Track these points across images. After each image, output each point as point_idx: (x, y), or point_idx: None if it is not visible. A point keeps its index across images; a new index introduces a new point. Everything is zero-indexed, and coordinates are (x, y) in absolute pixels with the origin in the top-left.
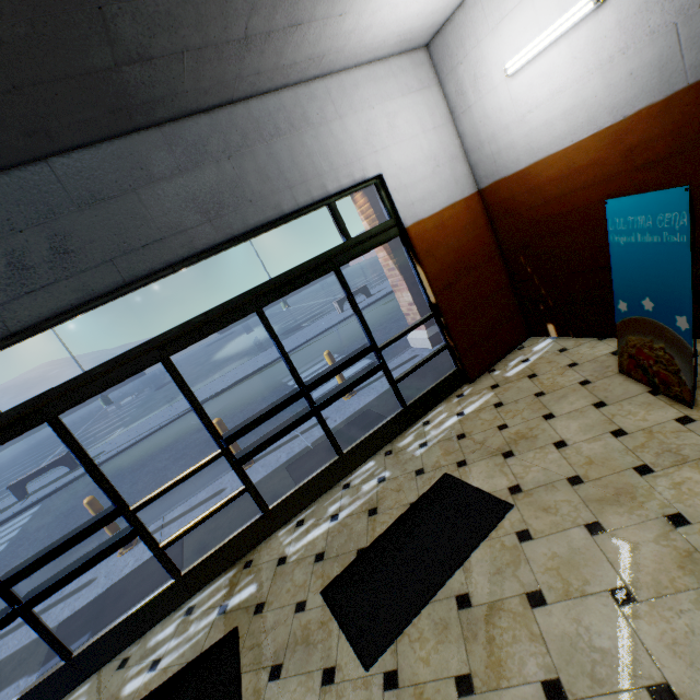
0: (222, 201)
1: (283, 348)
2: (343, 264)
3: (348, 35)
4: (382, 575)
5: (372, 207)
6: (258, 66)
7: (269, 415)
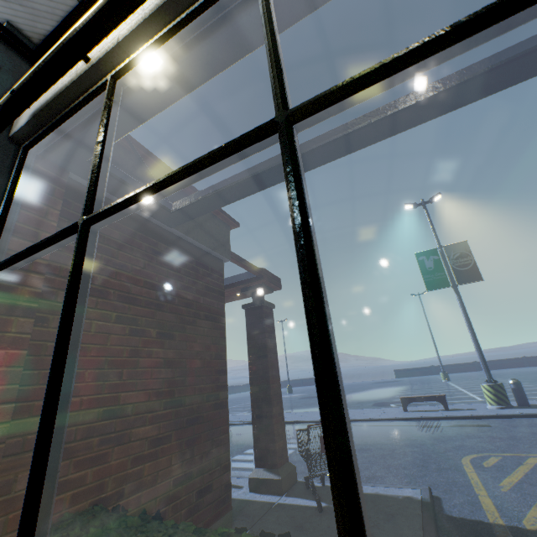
0: None
1: None
2: None
3: None
4: None
5: (247, 339)
6: None
7: None
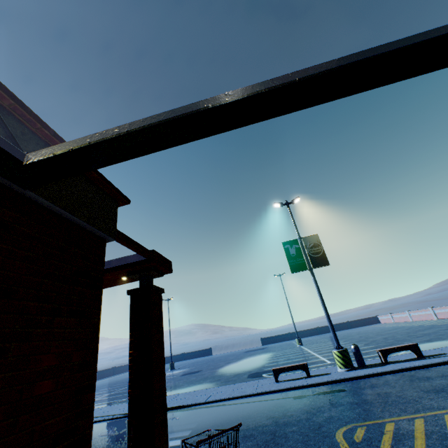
0: None
1: None
2: None
3: None
4: None
5: (130, 331)
6: None
7: None
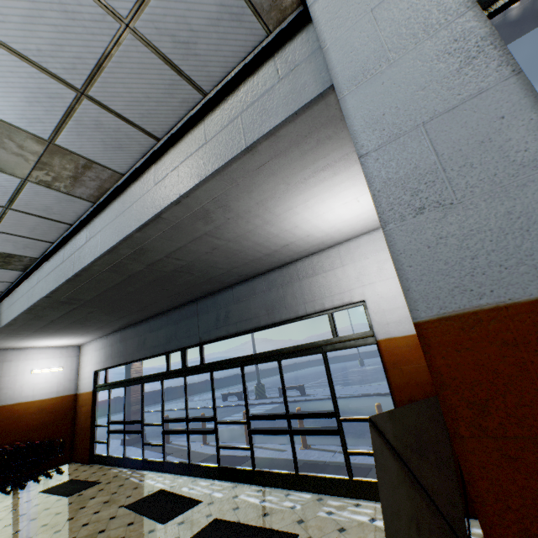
0: (275, 306)
1: (284, 386)
2: (328, 351)
3: (327, 235)
4: (221, 534)
5: None
6: (286, 255)
7: (266, 417)
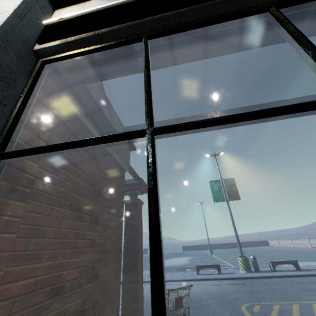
0: None
1: None
2: None
3: None
4: None
5: (124, 225)
6: None
7: None
